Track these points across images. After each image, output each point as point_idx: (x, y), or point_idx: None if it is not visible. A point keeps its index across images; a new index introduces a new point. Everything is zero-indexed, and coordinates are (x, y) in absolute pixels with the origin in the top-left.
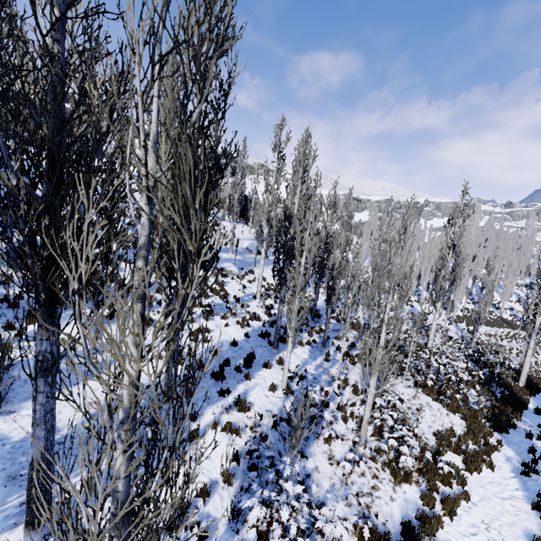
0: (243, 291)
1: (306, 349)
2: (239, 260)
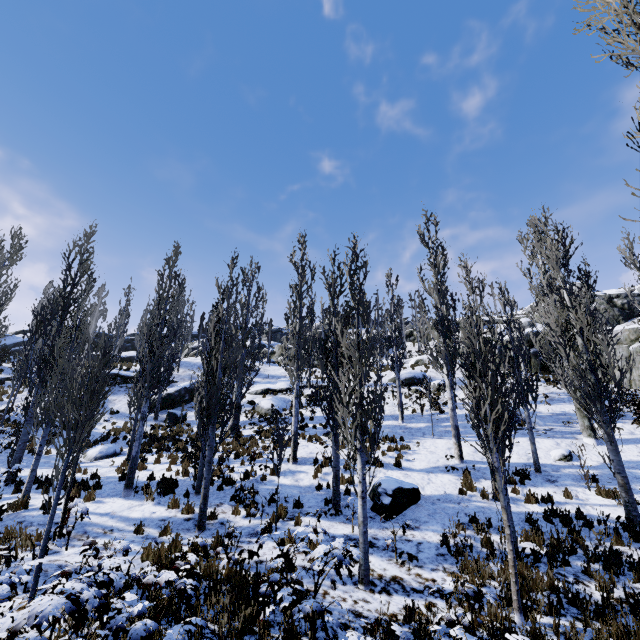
0: (274, 447)
1: (167, 513)
2: (409, 428)
